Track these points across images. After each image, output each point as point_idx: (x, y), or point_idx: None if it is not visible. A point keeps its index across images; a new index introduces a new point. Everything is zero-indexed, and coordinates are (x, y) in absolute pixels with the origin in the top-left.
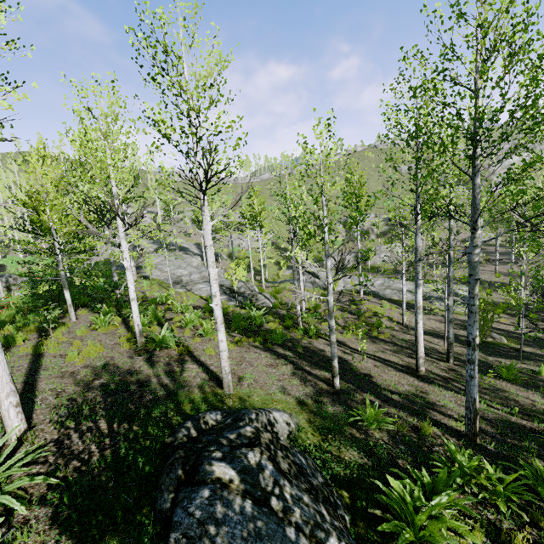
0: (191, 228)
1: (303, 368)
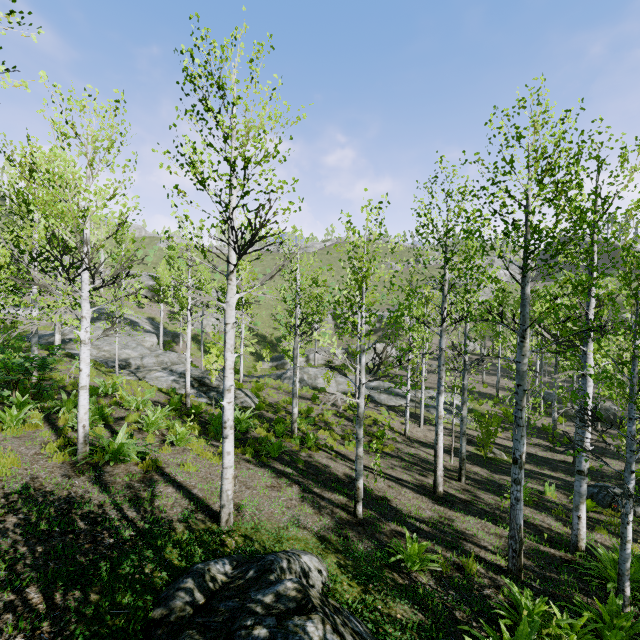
0: (212, 298)
1: (312, 490)
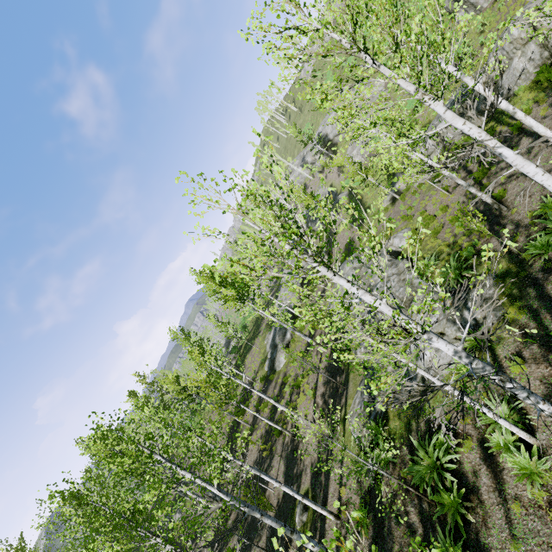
0: None
1: None
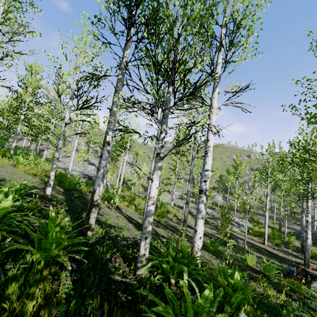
0: None
1: None
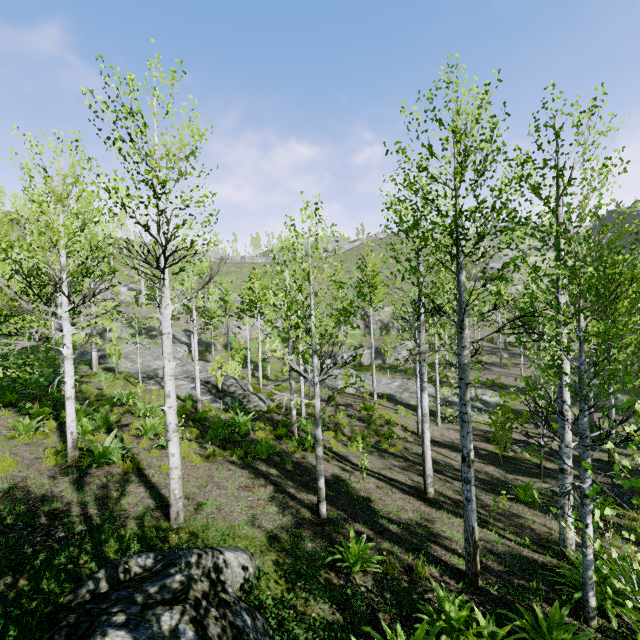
0: (145, 311)
1: (286, 490)
